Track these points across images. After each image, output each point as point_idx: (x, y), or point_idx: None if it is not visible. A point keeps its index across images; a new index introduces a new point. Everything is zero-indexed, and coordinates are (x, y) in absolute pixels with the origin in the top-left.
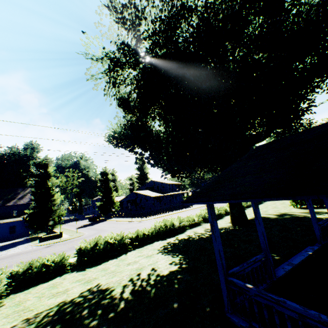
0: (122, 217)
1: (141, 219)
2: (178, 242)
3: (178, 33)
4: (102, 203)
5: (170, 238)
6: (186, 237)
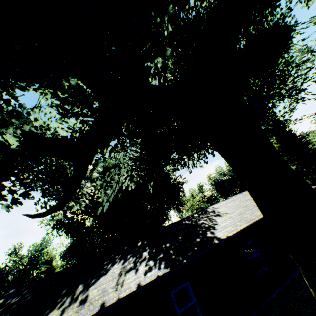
0: None
1: None
2: None
3: None
4: None
5: None
6: None
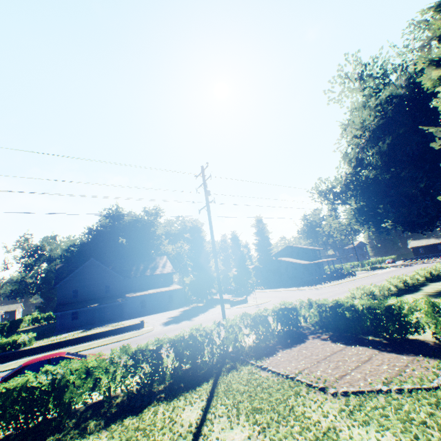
0: (269, 288)
1: (313, 287)
2: (437, 293)
3: (423, 93)
4: (238, 273)
5: (414, 292)
6: (437, 291)
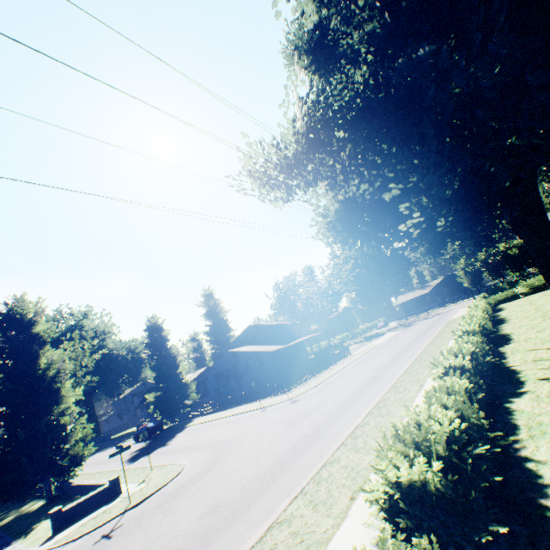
0: (219, 410)
1: (287, 396)
2: None
3: None
4: (162, 393)
5: (519, 386)
6: None
